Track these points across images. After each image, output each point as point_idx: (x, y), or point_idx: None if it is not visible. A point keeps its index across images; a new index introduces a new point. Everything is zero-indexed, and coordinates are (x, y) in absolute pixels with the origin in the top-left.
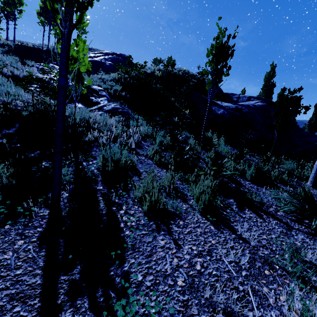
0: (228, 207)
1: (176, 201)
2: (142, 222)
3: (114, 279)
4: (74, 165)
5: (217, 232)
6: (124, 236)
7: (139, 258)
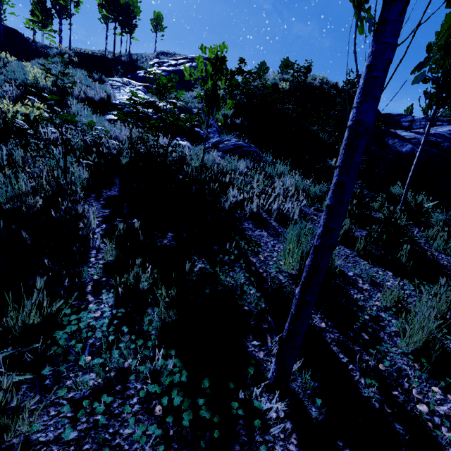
0: None
1: None
2: None
3: None
4: (241, 264)
5: None
6: None
7: None
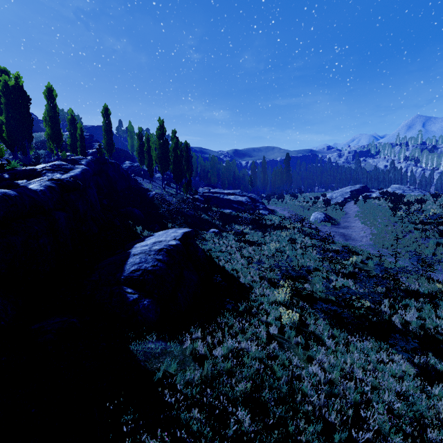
0: None
1: None
2: None
3: None
4: None
5: None
6: None
7: None
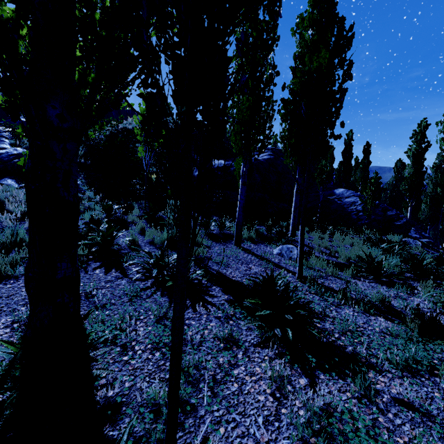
0: (83, 268)
1: None
2: None
3: None
4: None
5: None
6: None
7: None
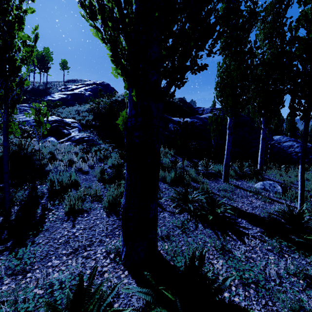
0: None
1: (93, 203)
2: (61, 217)
3: (27, 243)
4: (31, 189)
5: (106, 217)
6: (45, 225)
7: (46, 234)
